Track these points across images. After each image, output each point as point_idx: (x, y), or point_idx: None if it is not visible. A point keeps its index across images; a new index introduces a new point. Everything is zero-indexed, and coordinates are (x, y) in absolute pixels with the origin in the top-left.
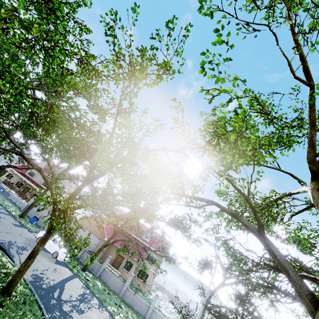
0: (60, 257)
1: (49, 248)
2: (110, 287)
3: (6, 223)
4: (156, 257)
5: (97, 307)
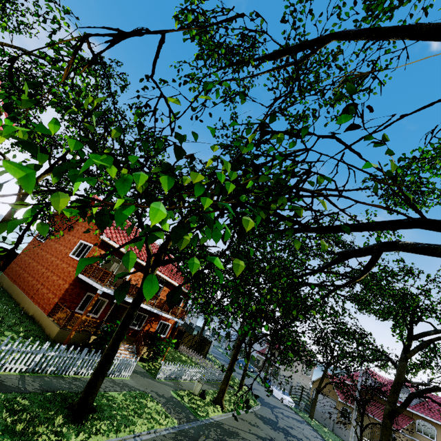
0: (284, 401)
1: (277, 396)
2: (345, 440)
3: (250, 381)
4: (431, 427)
5: (307, 427)
